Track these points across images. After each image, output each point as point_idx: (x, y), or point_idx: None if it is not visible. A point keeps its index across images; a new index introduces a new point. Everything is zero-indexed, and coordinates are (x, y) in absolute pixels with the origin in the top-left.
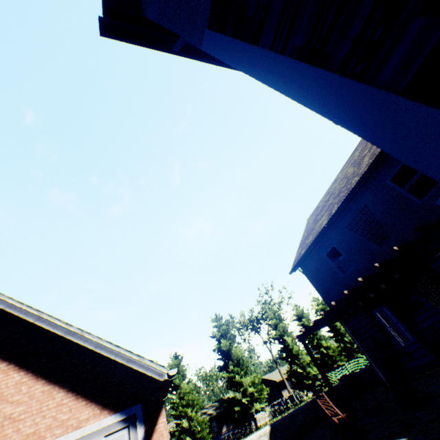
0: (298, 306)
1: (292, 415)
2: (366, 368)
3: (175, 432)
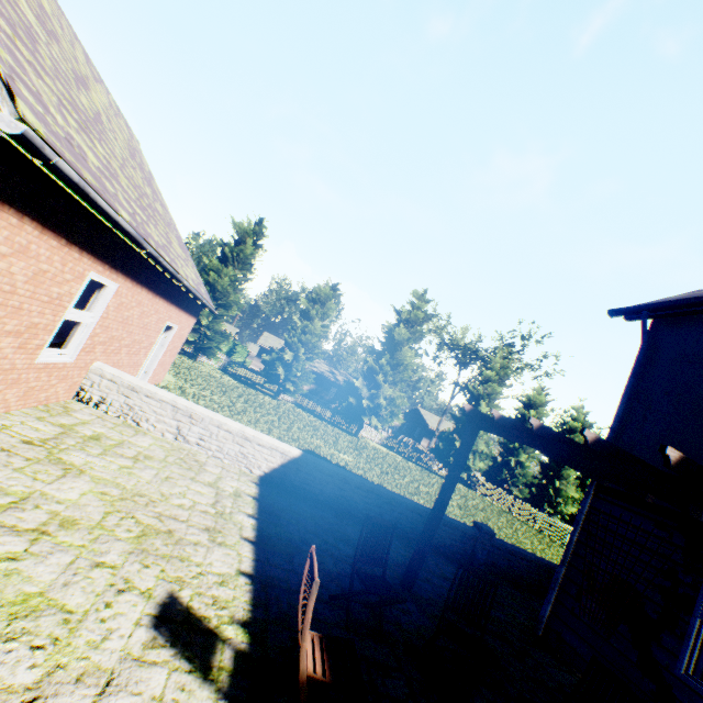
0: (545, 394)
1: (347, 479)
2: (537, 560)
3: (273, 353)
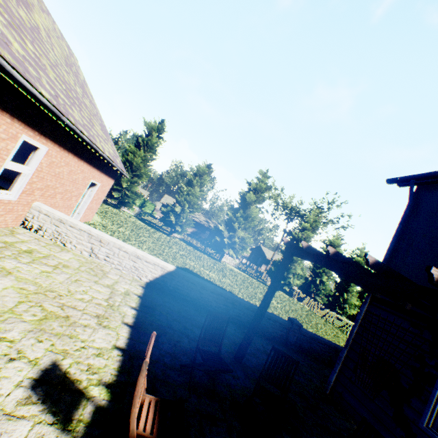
0: (341, 239)
1: (205, 286)
2: (329, 343)
3: (168, 207)
